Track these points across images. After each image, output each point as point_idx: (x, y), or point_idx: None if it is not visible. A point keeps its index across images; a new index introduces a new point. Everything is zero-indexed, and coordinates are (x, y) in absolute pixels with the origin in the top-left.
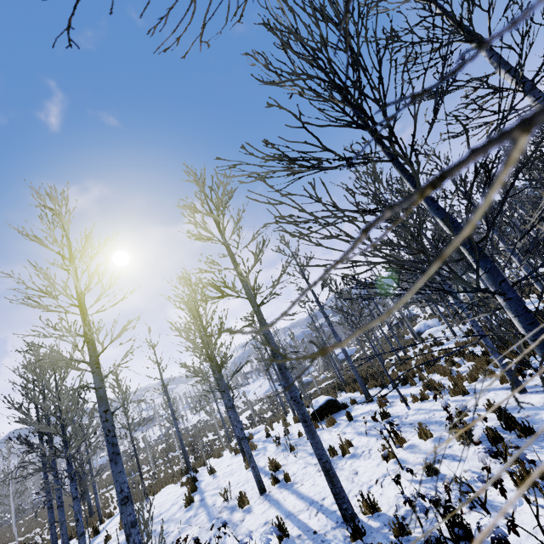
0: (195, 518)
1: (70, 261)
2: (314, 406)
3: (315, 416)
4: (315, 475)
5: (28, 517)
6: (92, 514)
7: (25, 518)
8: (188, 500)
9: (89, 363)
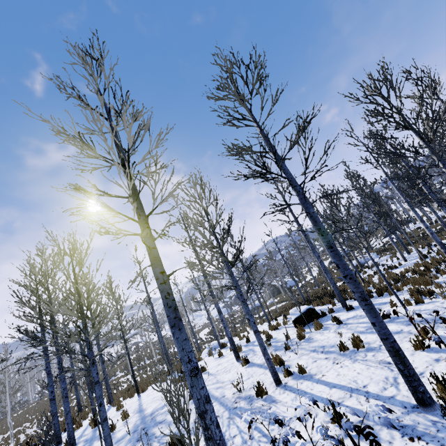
0: None
1: (109, 121)
2: (294, 314)
3: (297, 323)
4: (334, 367)
5: (16, 414)
6: (81, 410)
7: (13, 414)
8: None
9: (138, 222)
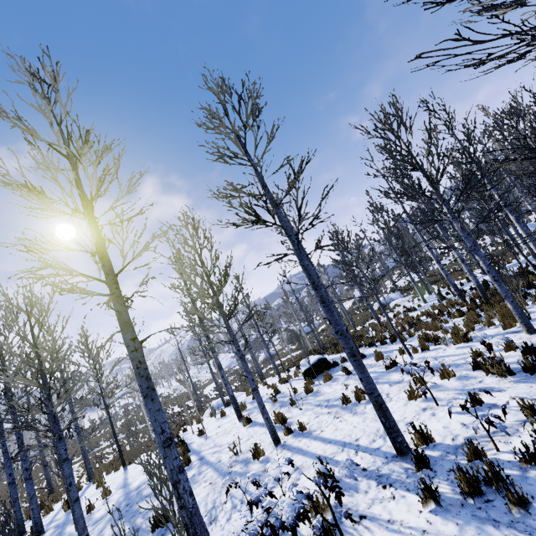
0: (200, 476)
1: (69, 159)
2: (305, 365)
3: (308, 375)
4: (334, 422)
5: None
6: (52, 491)
7: None
8: (185, 460)
9: (106, 282)
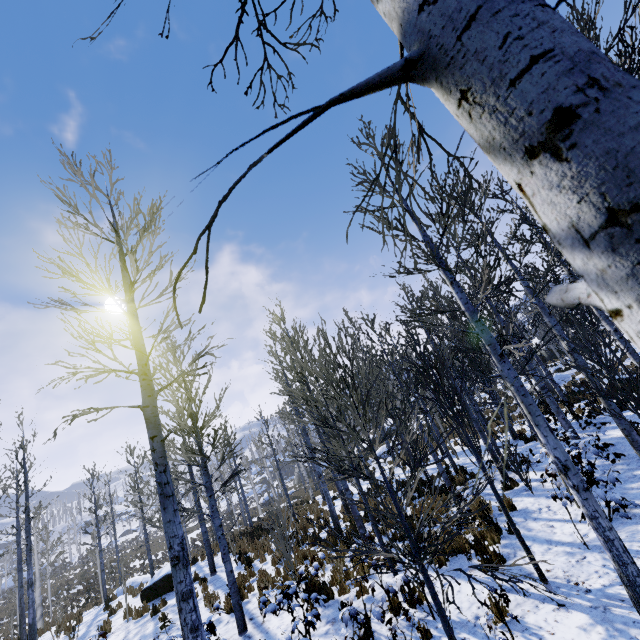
0: None
1: None
2: (152, 580)
3: (145, 595)
4: None
5: None
6: None
7: None
8: None
9: None
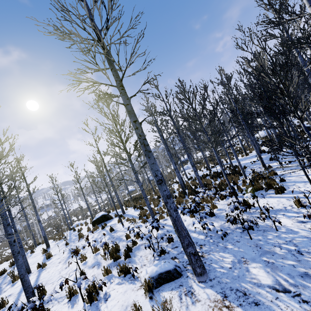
0: None
1: None
2: (95, 218)
3: (94, 223)
4: (55, 265)
5: None
6: None
7: None
8: (0, 273)
9: None
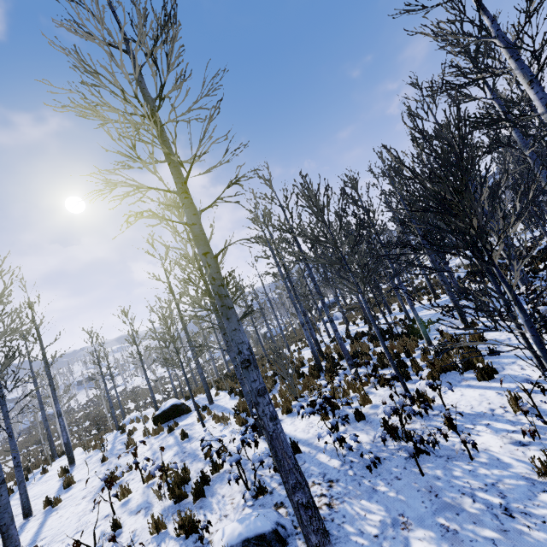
0: None
1: None
2: (160, 410)
3: (156, 421)
4: (76, 503)
5: None
6: None
7: None
8: None
9: None
